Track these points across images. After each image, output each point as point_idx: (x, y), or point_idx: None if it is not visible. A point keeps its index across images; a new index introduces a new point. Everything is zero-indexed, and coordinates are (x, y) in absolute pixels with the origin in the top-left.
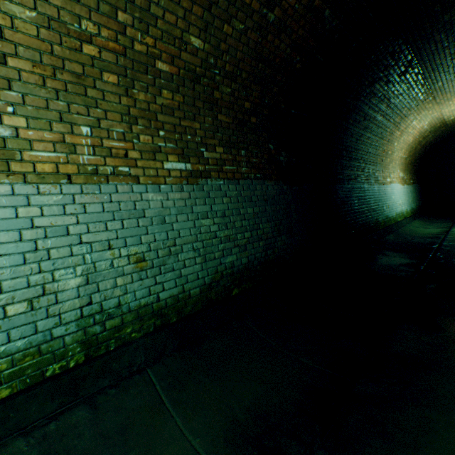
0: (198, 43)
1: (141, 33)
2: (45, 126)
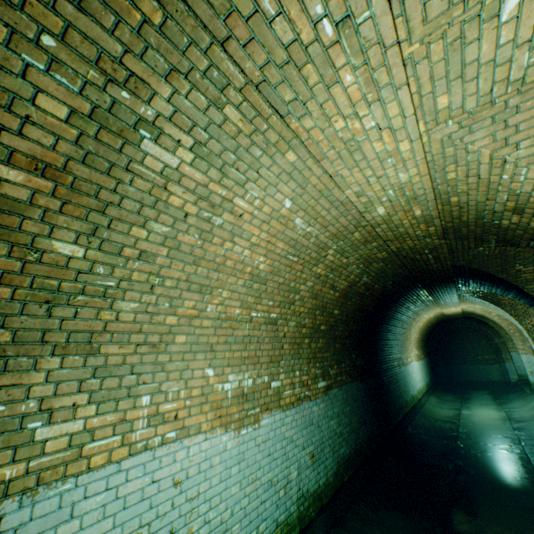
0: (336, 311)
1: (320, 316)
2: (288, 375)
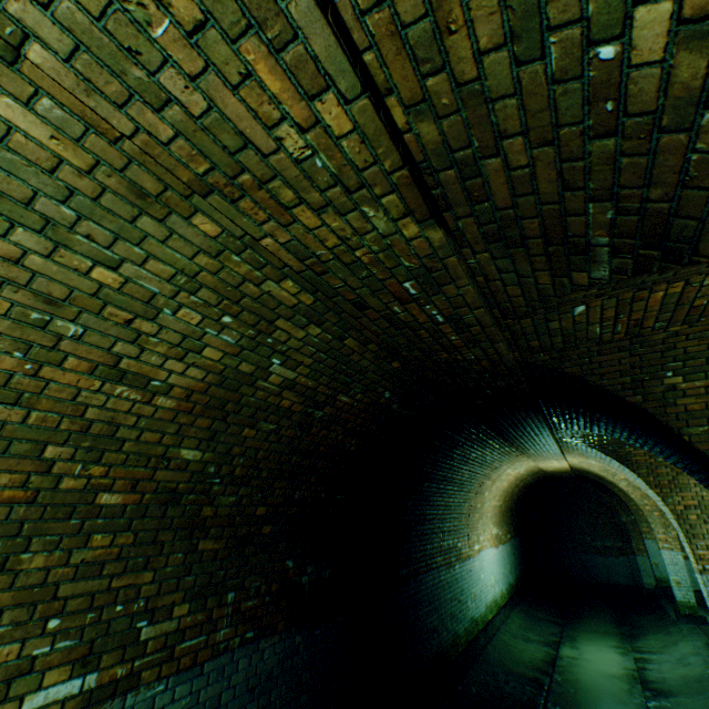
0: (194, 453)
1: (84, 463)
2: None
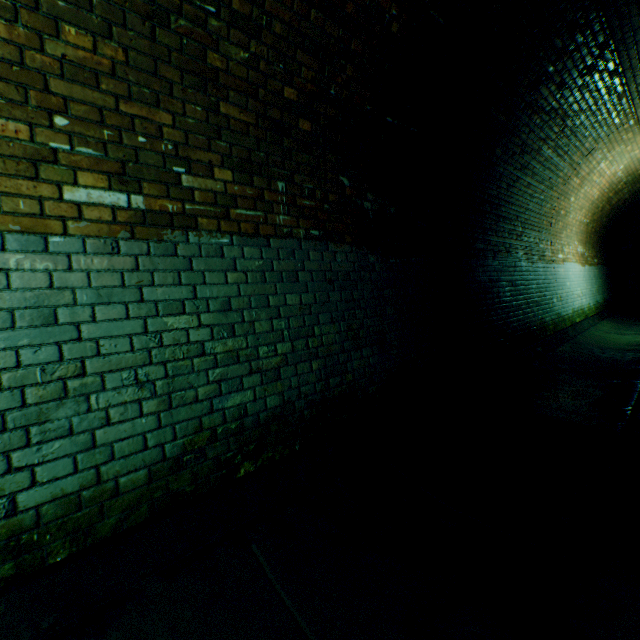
0: None
1: None
2: None
